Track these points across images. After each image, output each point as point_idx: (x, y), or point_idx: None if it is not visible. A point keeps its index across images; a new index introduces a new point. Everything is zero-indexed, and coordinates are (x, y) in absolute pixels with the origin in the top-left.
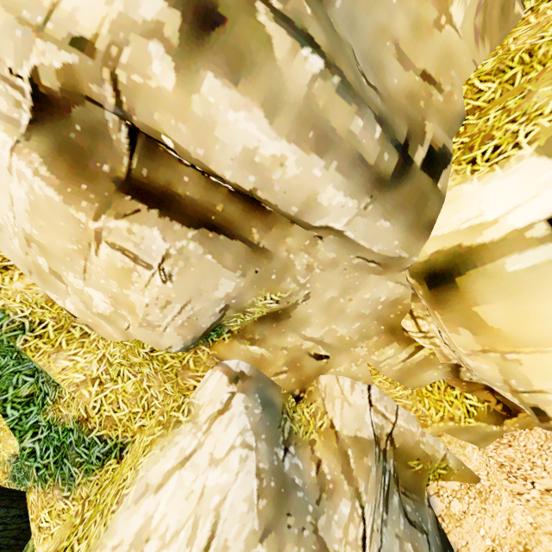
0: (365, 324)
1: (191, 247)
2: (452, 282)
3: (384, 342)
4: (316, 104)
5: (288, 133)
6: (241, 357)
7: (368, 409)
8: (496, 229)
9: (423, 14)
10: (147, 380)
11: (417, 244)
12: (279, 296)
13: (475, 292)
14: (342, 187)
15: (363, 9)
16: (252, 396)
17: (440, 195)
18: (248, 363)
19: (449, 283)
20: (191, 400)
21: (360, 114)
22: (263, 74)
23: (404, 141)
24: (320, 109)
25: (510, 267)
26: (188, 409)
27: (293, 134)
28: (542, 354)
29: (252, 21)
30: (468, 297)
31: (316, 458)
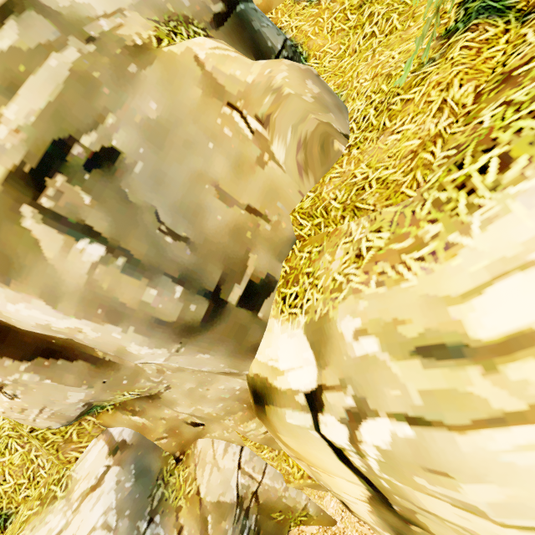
0: (228, 404)
1: (25, 377)
2: (264, 407)
3: (248, 417)
4: (99, 287)
5: (76, 312)
6: (125, 425)
7: (236, 472)
8: (283, 380)
9: (246, 151)
10: (35, 450)
11: (245, 363)
12: (138, 391)
13: (275, 424)
14: (145, 343)
15: (175, 160)
16: (127, 467)
17: (261, 323)
18: (133, 429)
19: (263, 406)
20: (70, 473)
21: (153, 284)
22: (34, 274)
23: (214, 287)
24: (105, 290)
25: (288, 419)
26: (66, 483)
27: (82, 313)
28: (329, 476)
29: (16, 228)
30: (273, 425)
31: (179, 525)
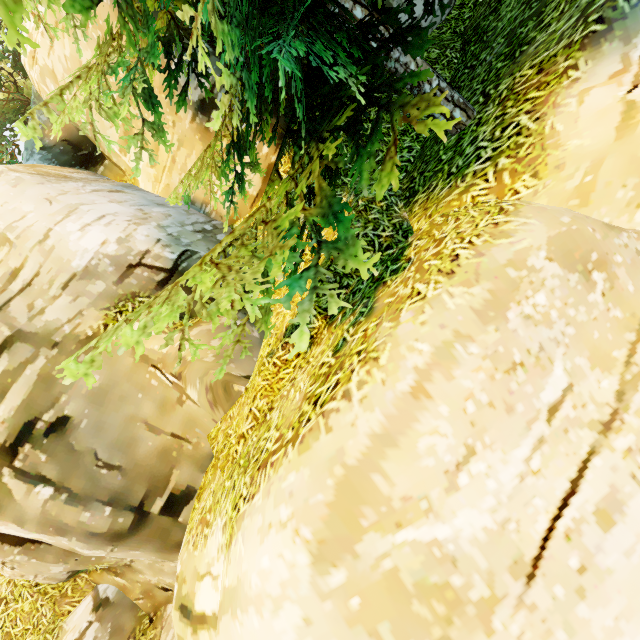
0: None
1: (18, 558)
2: None
3: None
4: (50, 514)
5: (36, 530)
6: (111, 583)
7: None
8: None
9: (169, 394)
10: (41, 599)
11: (173, 555)
12: (107, 564)
13: None
14: (86, 547)
15: (113, 410)
16: (105, 625)
17: (182, 525)
18: (117, 588)
19: None
20: (63, 625)
21: (87, 509)
22: (9, 510)
23: (139, 503)
24: (54, 516)
25: None
26: (58, 633)
27: (40, 530)
28: None
29: None
30: None
31: None
